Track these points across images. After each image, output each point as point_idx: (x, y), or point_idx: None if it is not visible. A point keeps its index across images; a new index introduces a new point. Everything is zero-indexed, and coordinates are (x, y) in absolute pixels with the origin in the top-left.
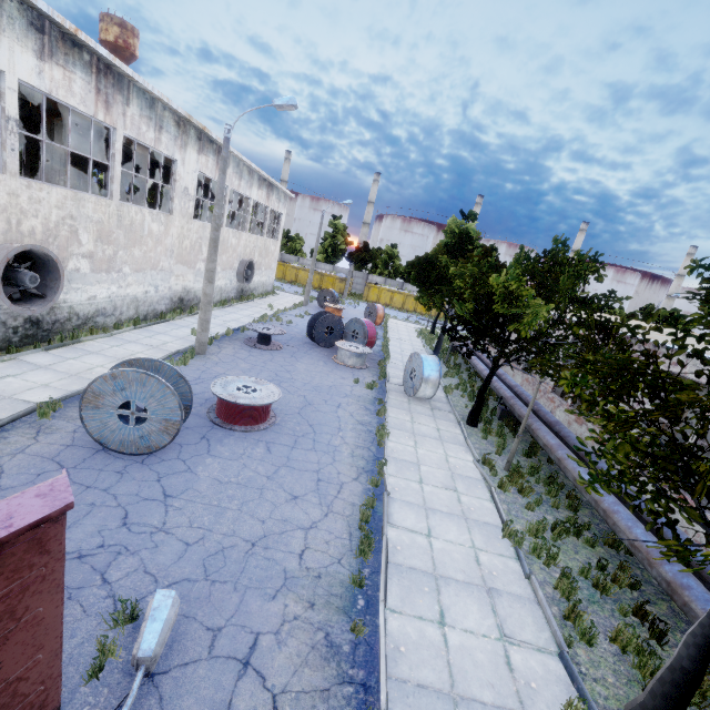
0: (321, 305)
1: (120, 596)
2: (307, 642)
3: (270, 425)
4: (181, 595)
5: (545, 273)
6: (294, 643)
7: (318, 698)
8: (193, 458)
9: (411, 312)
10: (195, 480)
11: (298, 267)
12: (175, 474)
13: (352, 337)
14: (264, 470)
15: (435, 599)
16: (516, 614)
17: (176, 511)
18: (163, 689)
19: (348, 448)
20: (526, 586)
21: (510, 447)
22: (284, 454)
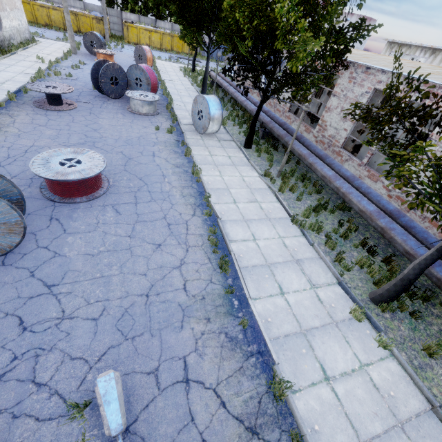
0: (90, 52)
1: (62, 389)
2: (217, 346)
3: (106, 189)
4: (113, 361)
5: (303, 1)
6: (210, 351)
7: (239, 375)
8: (54, 242)
9: (169, 51)
10: (68, 262)
11: (47, 6)
12: (45, 263)
13: (136, 85)
14: (123, 232)
15: (273, 280)
16: (314, 270)
17: (68, 297)
18: (140, 432)
19: (178, 191)
20: (312, 250)
21: (274, 159)
22: (132, 211)
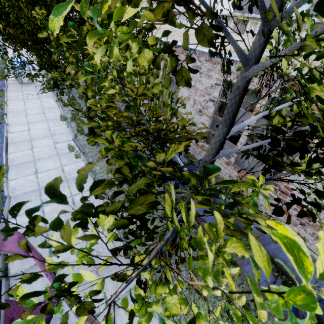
0: None
1: None
2: None
3: None
4: None
5: None
6: None
7: None
8: None
9: None
10: None
11: None
12: None
13: None
14: None
15: (30, 145)
16: (61, 137)
17: None
18: None
19: None
20: (67, 130)
21: (75, 91)
22: None
